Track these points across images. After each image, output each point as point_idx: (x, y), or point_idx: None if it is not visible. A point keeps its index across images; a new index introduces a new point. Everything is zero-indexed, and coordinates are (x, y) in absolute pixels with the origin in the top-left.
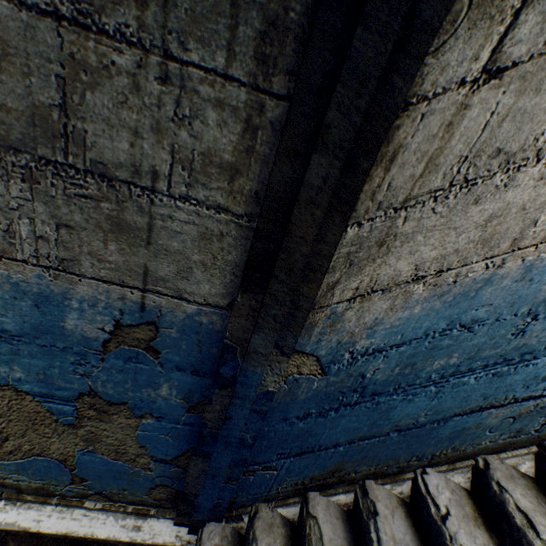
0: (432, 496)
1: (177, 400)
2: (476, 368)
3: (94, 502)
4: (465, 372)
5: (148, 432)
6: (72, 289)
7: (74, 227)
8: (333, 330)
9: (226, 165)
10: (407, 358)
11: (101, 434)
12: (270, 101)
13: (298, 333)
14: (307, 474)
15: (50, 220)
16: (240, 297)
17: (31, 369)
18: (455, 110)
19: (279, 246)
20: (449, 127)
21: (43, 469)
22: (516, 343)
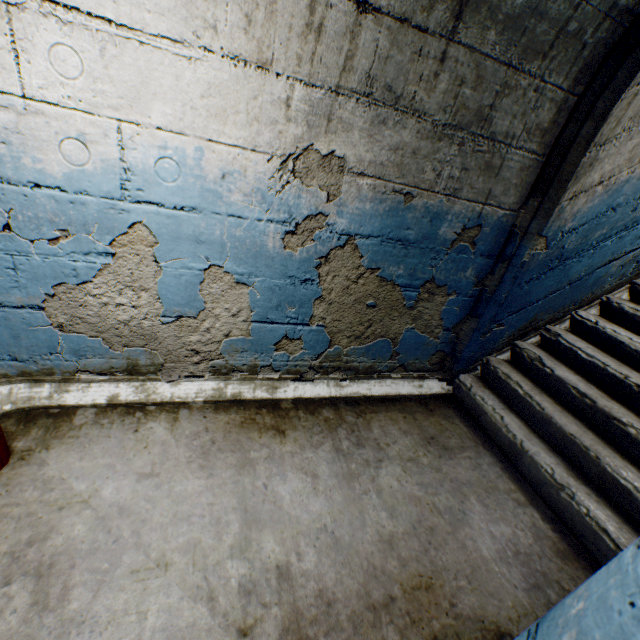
0: (585, 318)
1: (471, 279)
2: (612, 235)
3: (395, 375)
4: (607, 238)
5: (448, 307)
6: (451, 208)
7: (468, 170)
8: (557, 219)
9: (543, 130)
10: (584, 233)
11: (423, 313)
12: (570, 98)
13: (547, 221)
14: (517, 327)
15: (459, 167)
16: (530, 201)
17: (408, 267)
18: (632, 97)
19: (555, 170)
20: (628, 105)
21: (378, 349)
22: (631, 217)
